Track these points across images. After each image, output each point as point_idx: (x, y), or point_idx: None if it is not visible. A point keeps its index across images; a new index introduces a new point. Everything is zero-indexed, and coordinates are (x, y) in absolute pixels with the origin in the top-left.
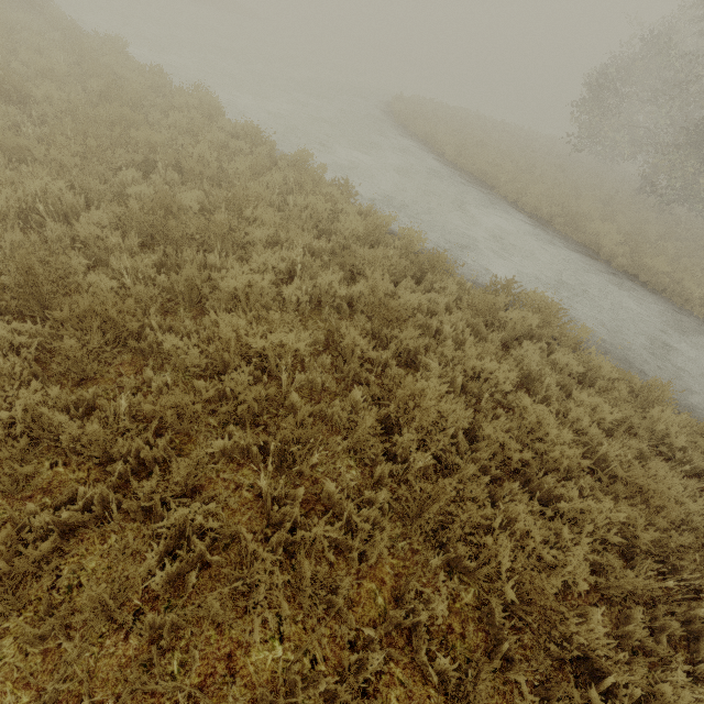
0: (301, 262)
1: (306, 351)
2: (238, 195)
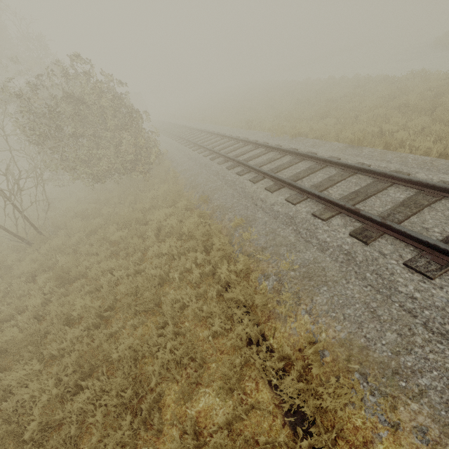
0: (344, 92)
1: (338, 98)
2: (332, 87)
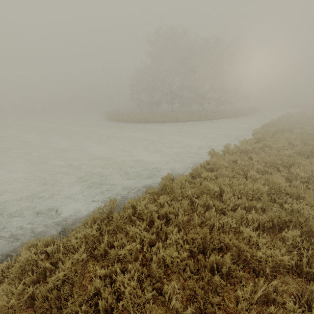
0: None
1: None
2: (307, 120)
